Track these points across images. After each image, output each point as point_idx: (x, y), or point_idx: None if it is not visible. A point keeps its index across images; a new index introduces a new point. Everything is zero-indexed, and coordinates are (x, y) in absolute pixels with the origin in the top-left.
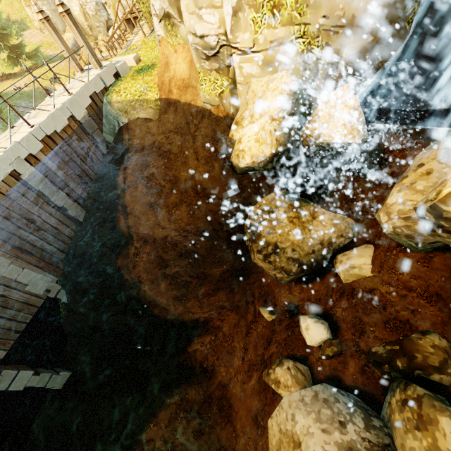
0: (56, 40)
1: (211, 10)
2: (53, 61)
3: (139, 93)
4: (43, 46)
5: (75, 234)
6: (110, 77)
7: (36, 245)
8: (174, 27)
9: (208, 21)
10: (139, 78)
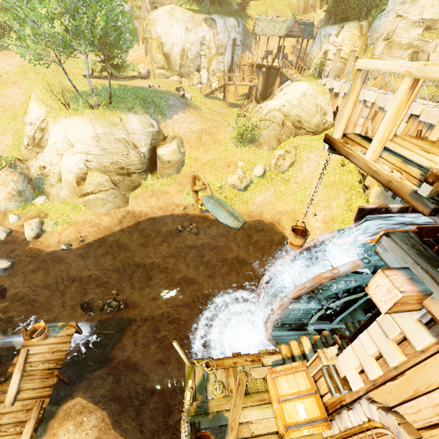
0: (337, 60)
1: None
2: (133, 79)
3: None
4: None
5: None
6: None
7: None
8: None
9: None
10: None
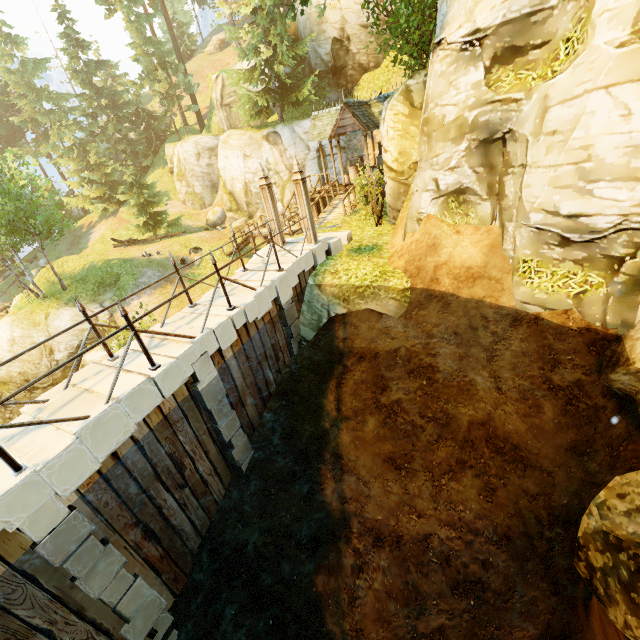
0: (268, 208)
1: (624, 184)
2: (191, 232)
3: (371, 277)
4: (183, 217)
5: (227, 495)
6: (322, 255)
7: (169, 519)
8: (465, 205)
9: (606, 197)
10: (362, 259)
